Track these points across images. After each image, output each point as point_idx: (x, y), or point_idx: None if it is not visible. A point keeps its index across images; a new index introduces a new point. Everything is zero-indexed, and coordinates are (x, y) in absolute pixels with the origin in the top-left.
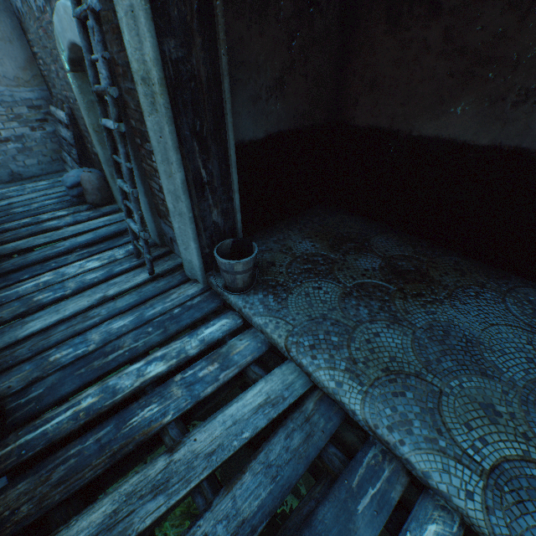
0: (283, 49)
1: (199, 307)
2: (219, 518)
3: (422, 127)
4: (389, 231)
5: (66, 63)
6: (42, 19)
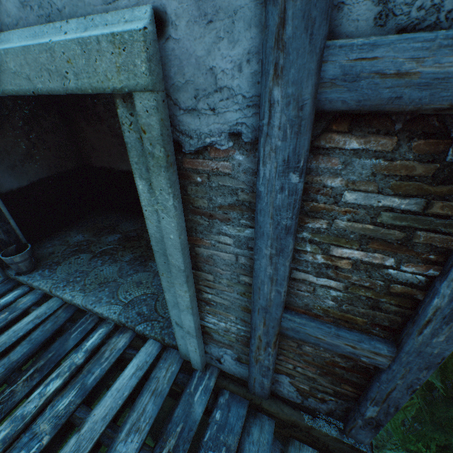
0: (24, 140)
1: None
2: (0, 366)
3: (122, 166)
4: (133, 218)
5: None
6: None
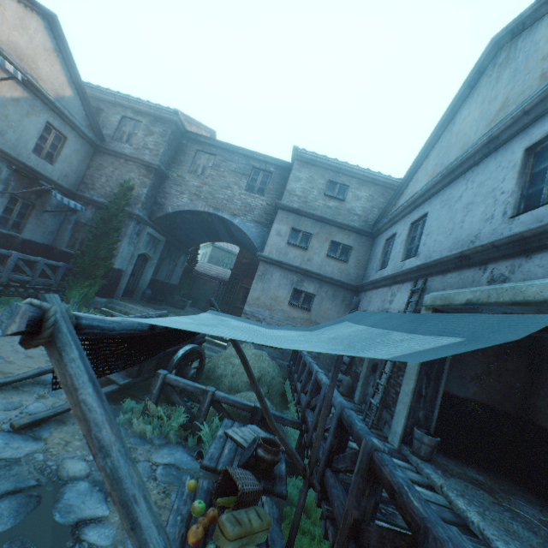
0: (484, 365)
1: (392, 451)
2: None
3: None
4: None
5: None
6: None
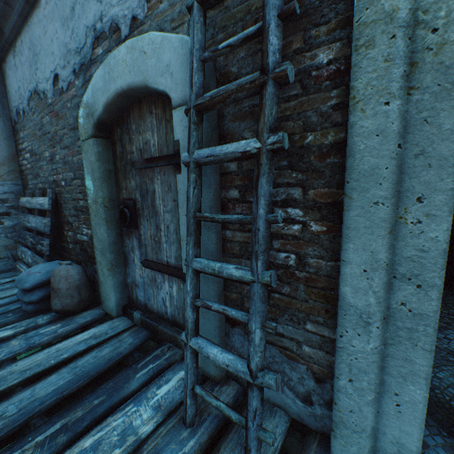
0: None
1: None
2: None
3: None
4: None
5: (88, 128)
6: (57, 102)
